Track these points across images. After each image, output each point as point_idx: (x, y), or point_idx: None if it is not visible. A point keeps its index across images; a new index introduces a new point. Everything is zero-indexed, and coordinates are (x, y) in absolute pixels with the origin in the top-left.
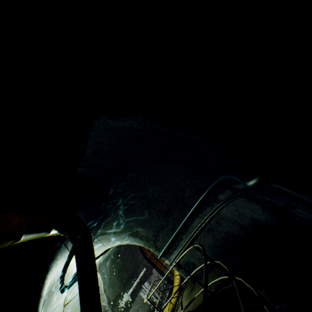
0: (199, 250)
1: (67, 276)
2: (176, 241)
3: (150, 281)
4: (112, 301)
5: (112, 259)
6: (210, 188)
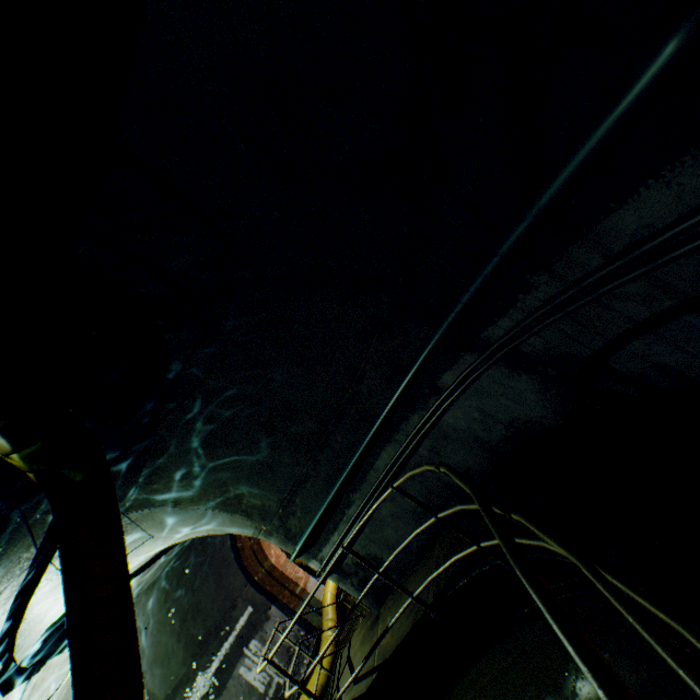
0: (406, 495)
1: (24, 633)
2: (336, 511)
3: (264, 636)
4: None
5: (165, 591)
6: (427, 354)
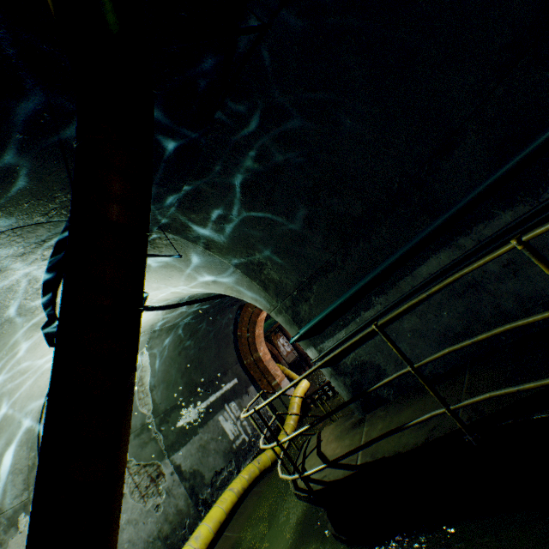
0: (540, 257)
1: None
2: (351, 310)
3: (241, 403)
4: (163, 411)
5: (180, 338)
6: None
